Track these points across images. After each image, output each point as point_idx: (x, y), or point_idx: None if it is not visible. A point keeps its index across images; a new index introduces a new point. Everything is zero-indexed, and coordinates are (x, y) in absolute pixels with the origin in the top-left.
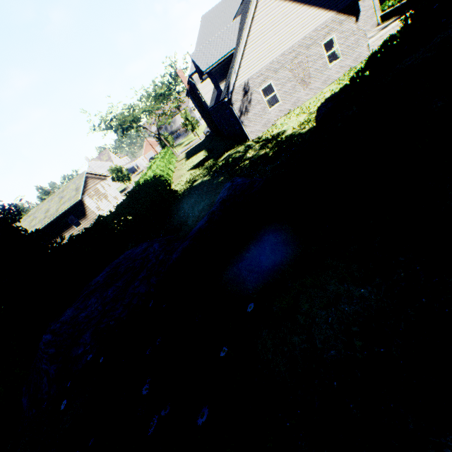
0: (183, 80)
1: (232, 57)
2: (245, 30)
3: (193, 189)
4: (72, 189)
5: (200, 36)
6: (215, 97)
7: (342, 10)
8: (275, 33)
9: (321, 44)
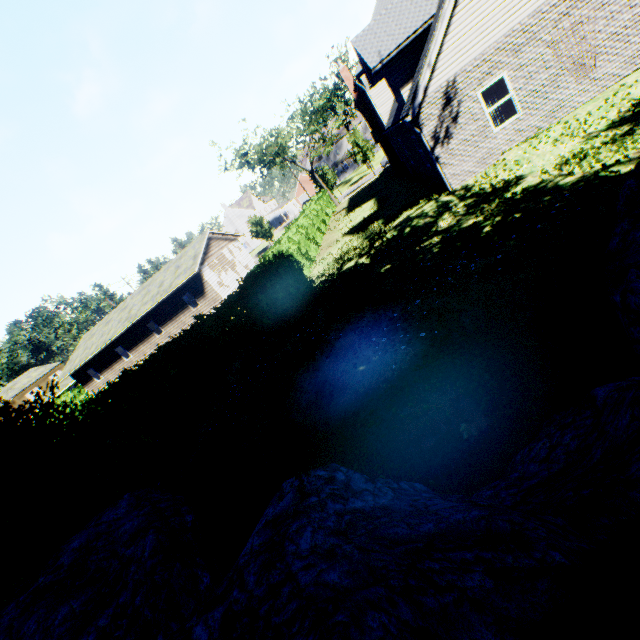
0: (348, 85)
1: (428, 34)
2: None
3: (340, 279)
4: (190, 256)
5: (379, 2)
6: (395, 112)
7: None
8: None
9: None
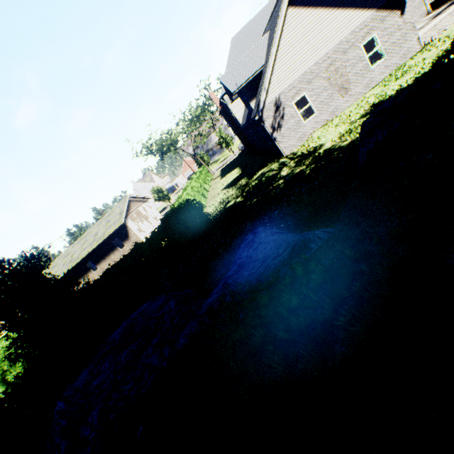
0: (215, 102)
1: (262, 74)
2: (273, 45)
3: (226, 212)
4: (117, 213)
5: (230, 57)
6: (246, 115)
7: (384, 6)
8: (306, 43)
9: (360, 45)
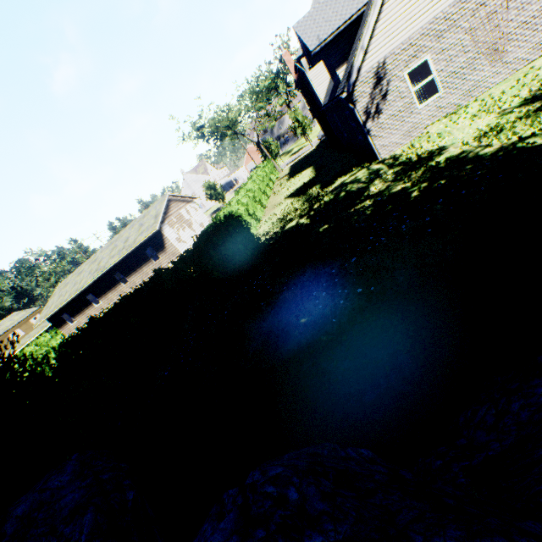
0: (290, 67)
1: (361, 20)
2: None
3: (283, 236)
4: (152, 216)
5: None
6: (331, 90)
7: None
8: None
9: None
